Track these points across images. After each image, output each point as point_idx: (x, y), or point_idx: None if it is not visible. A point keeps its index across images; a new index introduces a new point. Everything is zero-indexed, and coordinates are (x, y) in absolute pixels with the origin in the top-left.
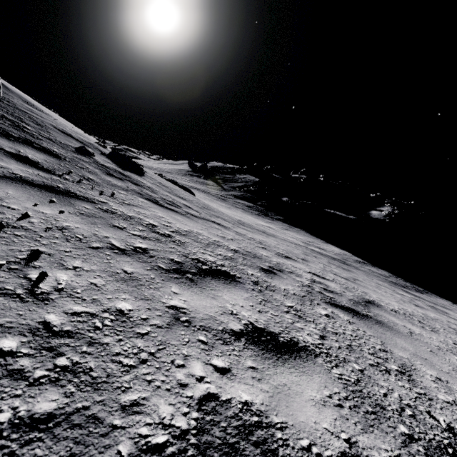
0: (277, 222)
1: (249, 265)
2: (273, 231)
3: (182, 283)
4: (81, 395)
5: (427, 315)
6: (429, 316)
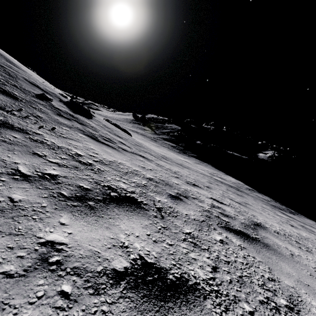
0: (192, 158)
1: (159, 192)
2: (188, 164)
3: (78, 211)
4: None
5: (301, 235)
6: (302, 236)
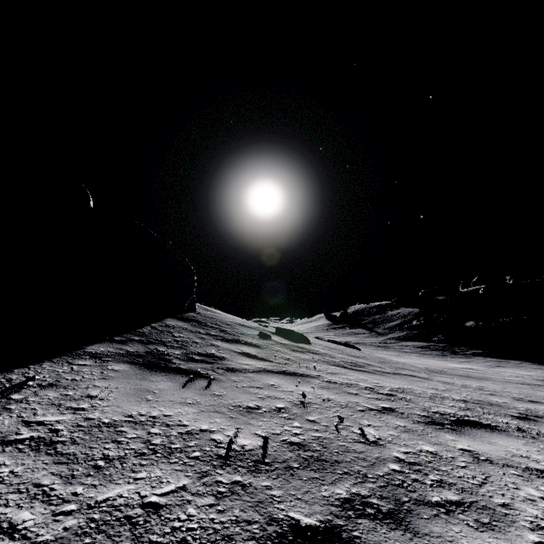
0: (475, 359)
1: (494, 413)
2: (480, 373)
3: (449, 432)
4: (465, 495)
5: None
6: None
